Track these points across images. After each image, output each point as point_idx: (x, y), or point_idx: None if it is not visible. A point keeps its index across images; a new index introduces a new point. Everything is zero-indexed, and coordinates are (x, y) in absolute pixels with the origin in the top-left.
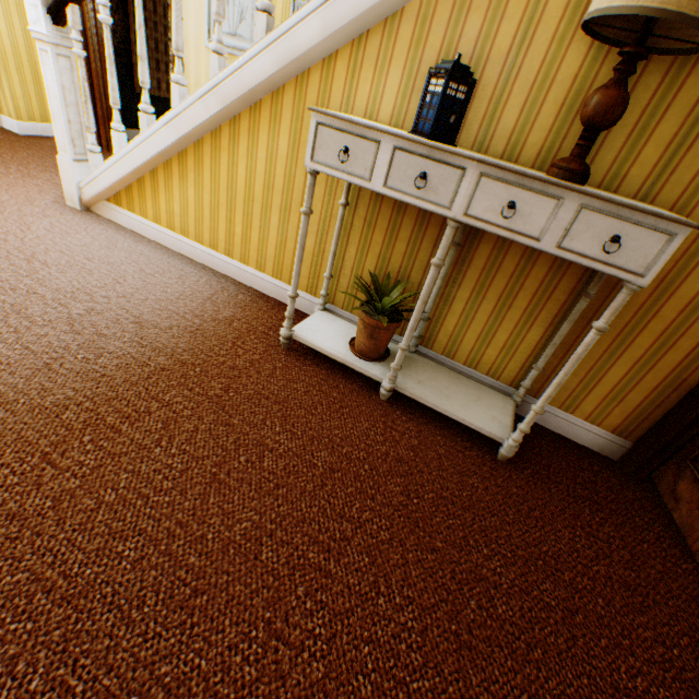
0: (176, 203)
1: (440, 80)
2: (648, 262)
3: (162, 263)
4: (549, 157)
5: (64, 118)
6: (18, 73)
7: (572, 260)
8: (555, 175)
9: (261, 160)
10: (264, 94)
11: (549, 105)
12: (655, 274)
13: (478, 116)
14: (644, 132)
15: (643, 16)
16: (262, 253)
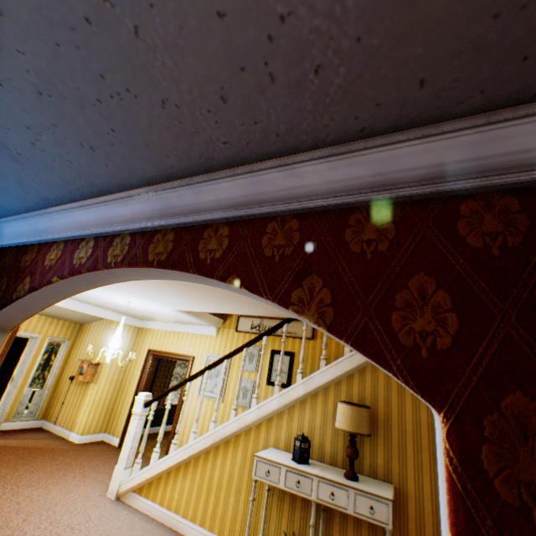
0: (177, 490)
1: (298, 441)
2: (386, 516)
3: (161, 535)
4: (347, 462)
5: (130, 445)
6: (95, 410)
7: (362, 517)
8: (345, 476)
9: (228, 465)
10: (232, 436)
11: (340, 442)
12: (391, 522)
13: (317, 446)
14: (374, 453)
15: (346, 432)
16: (223, 522)
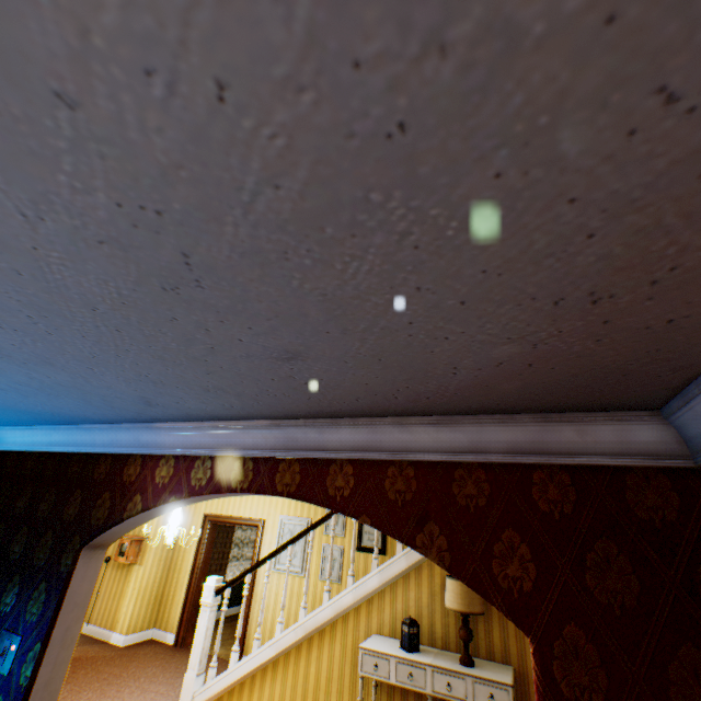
0: (265, 697)
1: (406, 625)
2: None
3: None
4: (461, 645)
5: (202, 645)
6: (141, 600)
7: None
8: (461, 662)
9: (325, 659)
10: (327, 624)
11: (451, 622)
12: None
13: (426, 628)
14: (489, 631)
15: (458, 611)
16: None
